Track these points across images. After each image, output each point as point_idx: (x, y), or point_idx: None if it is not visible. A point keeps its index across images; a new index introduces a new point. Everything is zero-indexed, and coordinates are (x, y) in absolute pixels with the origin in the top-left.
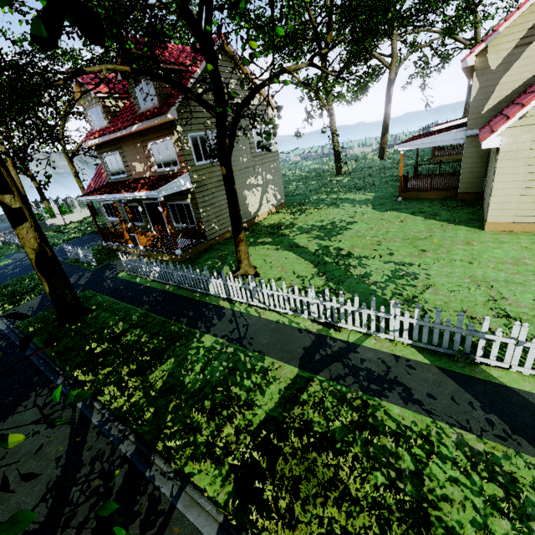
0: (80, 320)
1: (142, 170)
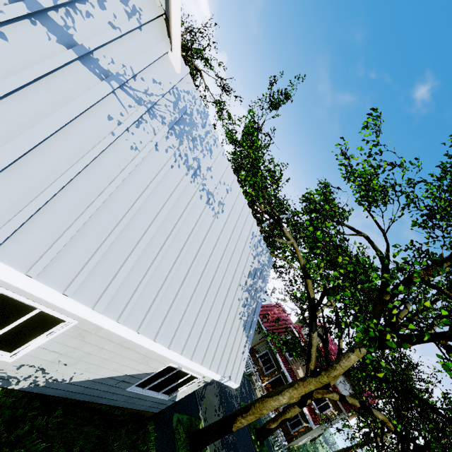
0: (262, 448)
1: (300, 376)
